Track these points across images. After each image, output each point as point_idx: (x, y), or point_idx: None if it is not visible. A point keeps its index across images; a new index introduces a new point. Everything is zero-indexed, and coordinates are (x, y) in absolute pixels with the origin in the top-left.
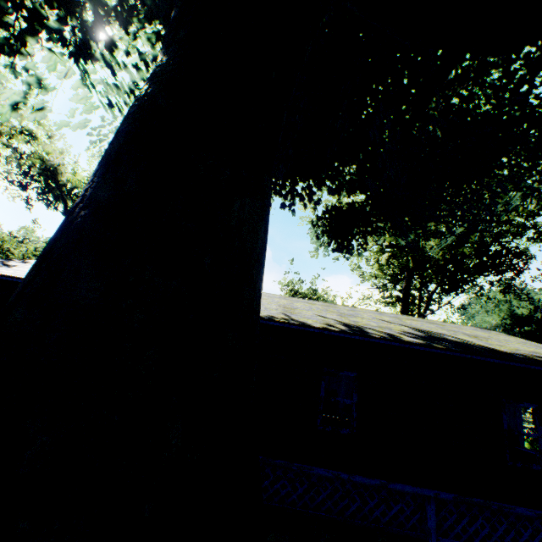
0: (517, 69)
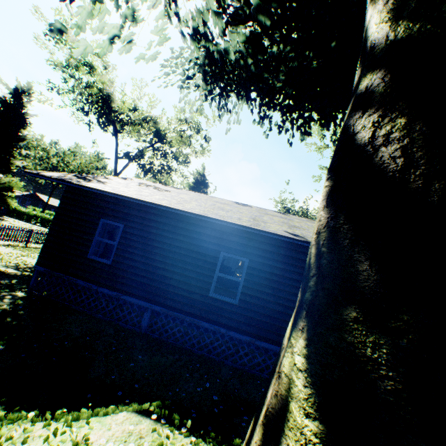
0: None
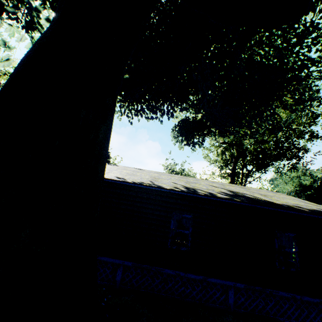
0: (291, 37)
